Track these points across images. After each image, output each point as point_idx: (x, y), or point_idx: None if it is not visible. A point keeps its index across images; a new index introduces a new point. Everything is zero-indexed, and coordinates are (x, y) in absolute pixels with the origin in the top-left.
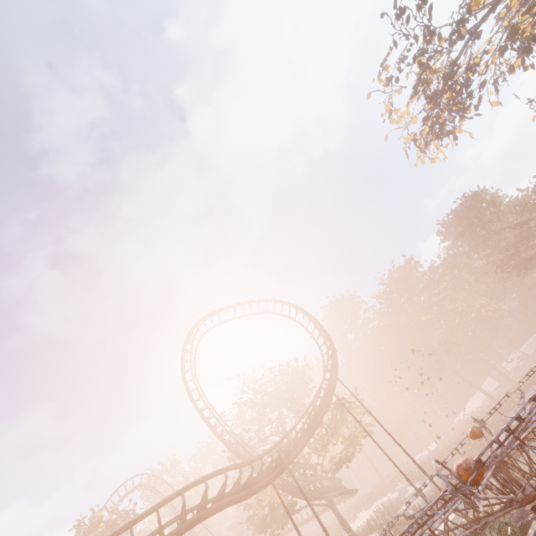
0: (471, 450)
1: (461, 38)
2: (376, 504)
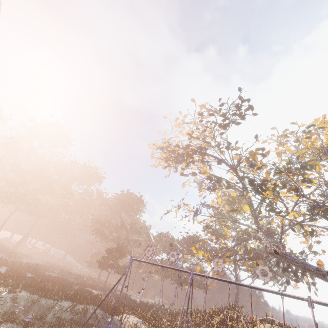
0: None
1: (219, 149)
2: None
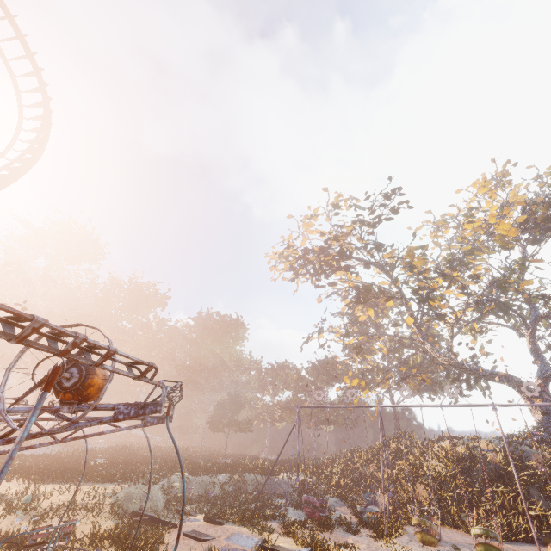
0: None
1: (368, 252)
2: None
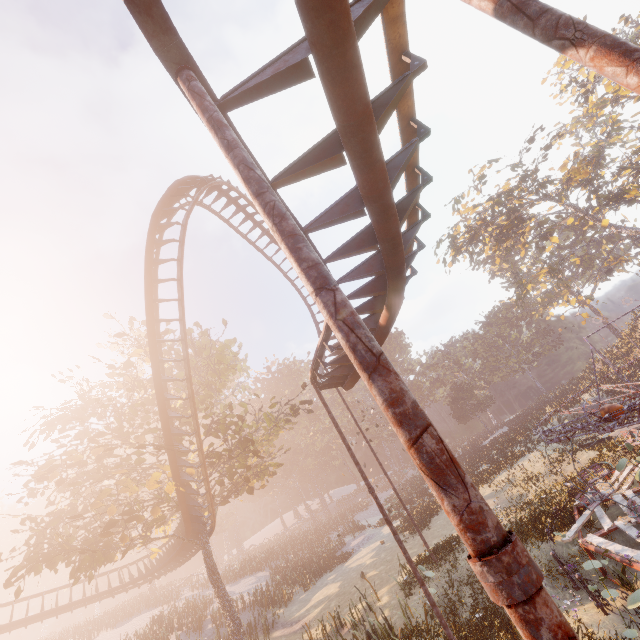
0: (300, 555)
1: (537, 194)
2: (141, 617)
